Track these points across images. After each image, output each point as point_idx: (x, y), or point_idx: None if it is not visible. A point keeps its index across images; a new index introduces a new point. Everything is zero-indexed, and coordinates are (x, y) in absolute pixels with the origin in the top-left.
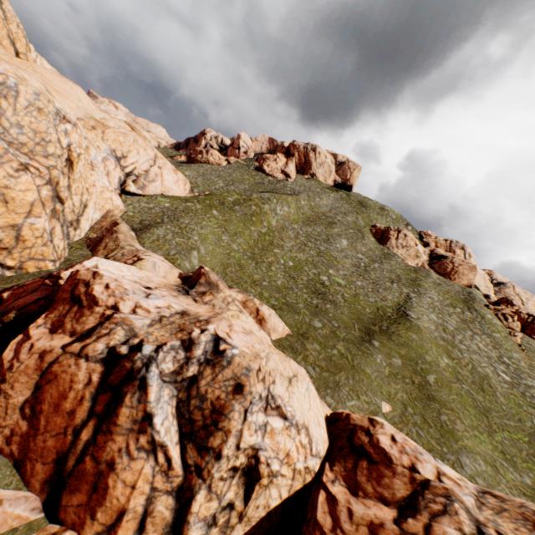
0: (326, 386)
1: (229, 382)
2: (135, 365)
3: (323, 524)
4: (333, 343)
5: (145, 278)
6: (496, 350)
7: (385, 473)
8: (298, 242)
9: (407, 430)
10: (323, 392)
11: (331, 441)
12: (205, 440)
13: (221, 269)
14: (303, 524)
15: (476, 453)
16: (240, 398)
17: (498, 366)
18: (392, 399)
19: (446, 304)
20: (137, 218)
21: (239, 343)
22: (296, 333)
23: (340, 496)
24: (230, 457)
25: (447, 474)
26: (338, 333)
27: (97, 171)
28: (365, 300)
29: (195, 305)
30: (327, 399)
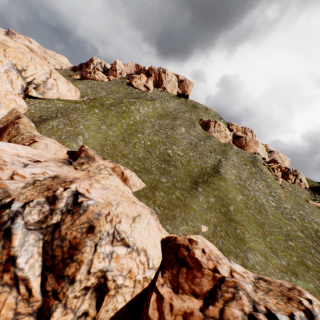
0: (166, 219)
1: (84, 225)
2: (1, 219)
3: (152, 318)
4: (173, 191)
5: (37, 155)
6: (268, 189)
7: (197, 275)
8: (154, 130)
9: (216, 241)
10: (164, 223)
11: (164, 256)
12: (62, 271)
13: (100, 148)
14: (140, 318)
15: (256, 250)
16: (91, 236)
17: (269, 198)
18: (208, 222)
19: (242, 164)
20: (37, 114)
21: (95, 196)
22: (149, 187)
23: (166, 295)
24: (82, 280)
25: (236, 270)
26: (176, 184)
27: (0, 79)
28: (194, 164)
29: (74, 172)
30: (166, 227)
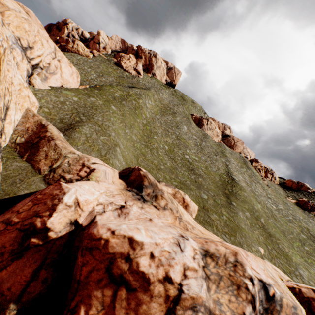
0: None
1: None
2: None
3: None
4: (220, 210)
5: (107, 192)
6: (264, 191)
7: None
8: (164, 129)
9: (277, 263)
10: None
11: None
12: None
13: (136, 161)
14: None
15: (299, 264)
16: None
17: (269, 201)
18: (259, 242)
19: (240, 166)
20: (55, 115)
21: (264, 276)
22: (200, 208)
23: None
24: None
25: None
26: (216, 201)
27: (10, 65)
28: (212, 171)
29: (161, 214)
30: None
